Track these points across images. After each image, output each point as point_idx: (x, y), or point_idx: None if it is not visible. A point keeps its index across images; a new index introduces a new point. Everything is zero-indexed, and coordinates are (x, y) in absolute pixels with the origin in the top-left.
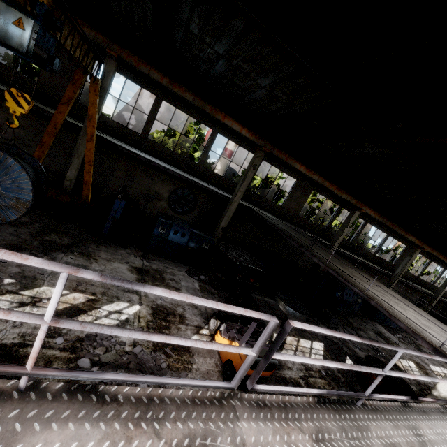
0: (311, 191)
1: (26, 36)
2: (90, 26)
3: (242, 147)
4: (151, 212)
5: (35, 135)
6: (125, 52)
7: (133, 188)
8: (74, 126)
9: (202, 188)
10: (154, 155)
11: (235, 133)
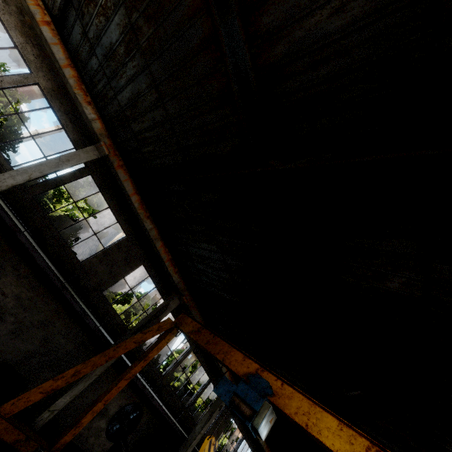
0: (231, 418)
1: (270, 428)
2: (180, 275)
3: (203, 366)
4: (80, 435)
5: (25, 310)
6: (190, 297)
7: (84, 397)
8: (103, 338)
9: (152, 406)
10: (132, 360)
11: (204, 353)
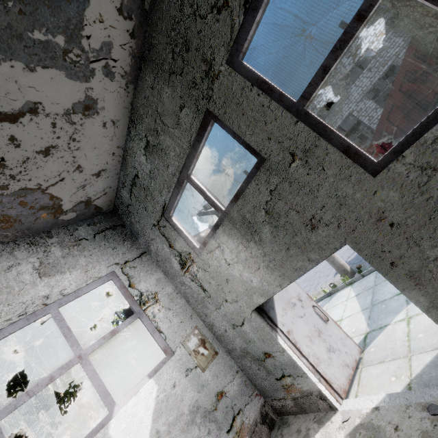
0: None
1: None
2: None
3: None
4: None
5: None
6: None
7: None
8: None
9: None
10: None
11: None
